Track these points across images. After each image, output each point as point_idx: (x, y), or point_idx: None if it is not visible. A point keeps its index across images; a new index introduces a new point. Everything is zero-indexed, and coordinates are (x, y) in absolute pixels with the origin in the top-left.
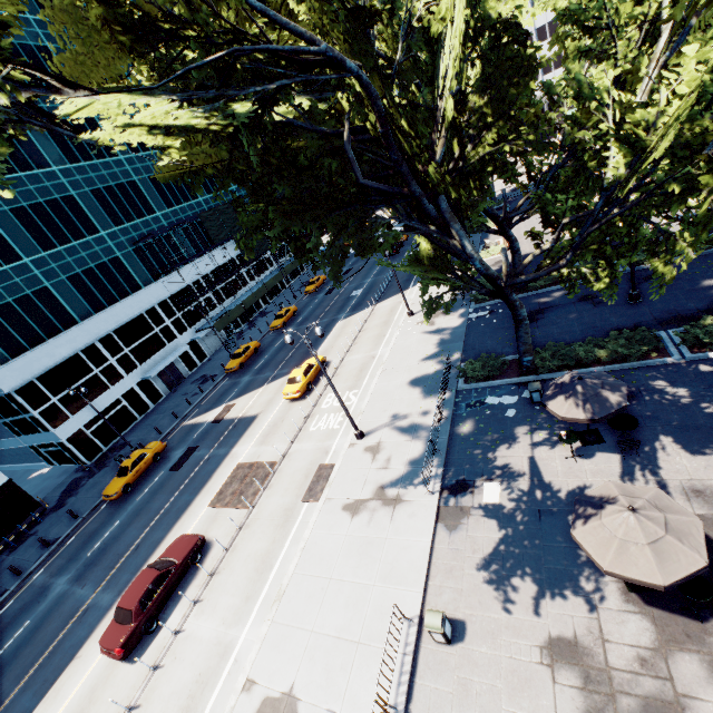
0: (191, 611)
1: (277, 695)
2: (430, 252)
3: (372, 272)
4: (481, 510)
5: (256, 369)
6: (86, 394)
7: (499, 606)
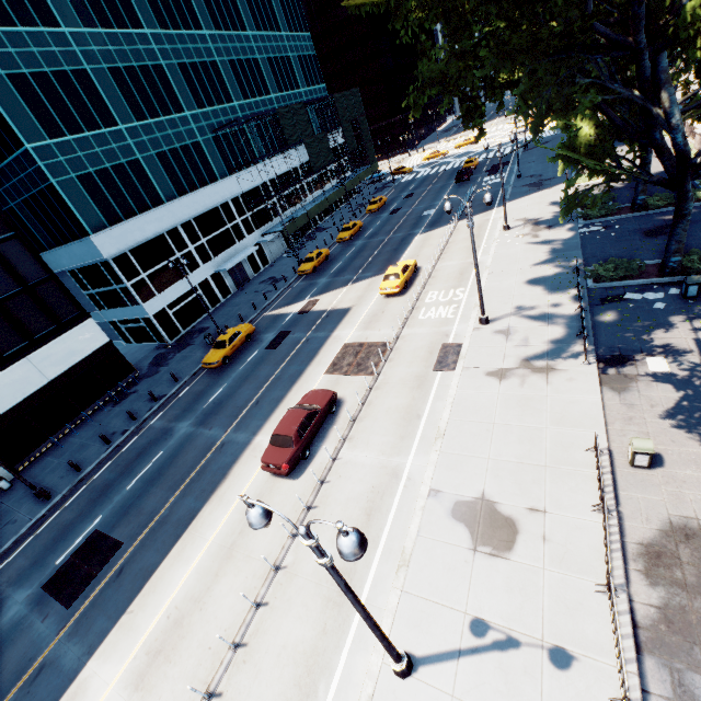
0: (342, 445)
1: (469, 499)
2: (592, 138)
3: (442, 195)
4: (650, 377)
5: (332, 273)
6: (169, 276)
7: (696, 444)
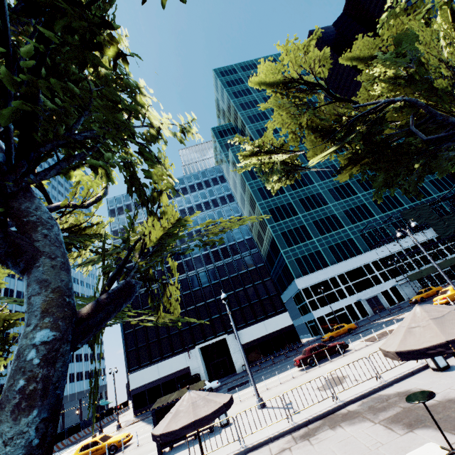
0: (328, 362)
1: (339, 376)
2: None
3: None
4: None
5: (431, 300)
6: (327, 300)
7: None
